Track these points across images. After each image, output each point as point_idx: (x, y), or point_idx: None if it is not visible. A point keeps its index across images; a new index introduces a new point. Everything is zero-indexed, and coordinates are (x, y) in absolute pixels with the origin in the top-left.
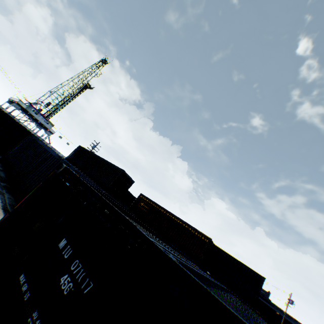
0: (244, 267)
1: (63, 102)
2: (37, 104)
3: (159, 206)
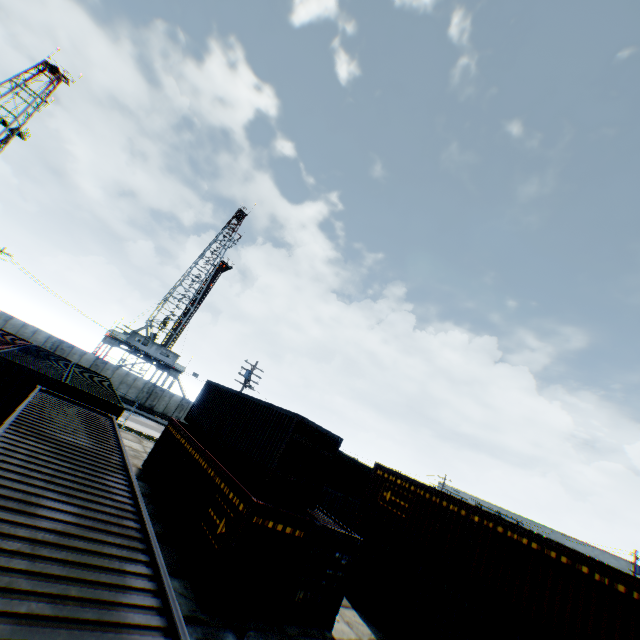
0: None
1: (188, 309)
2: (145, 327)
3: (440, 495)
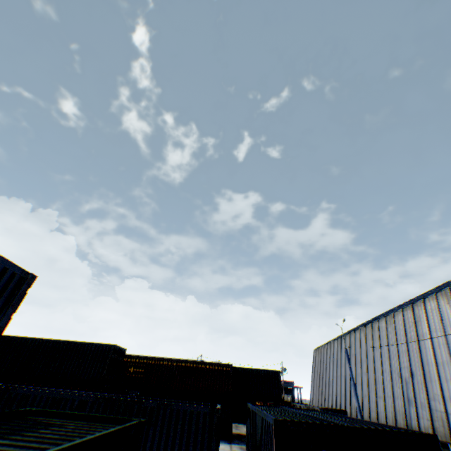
0: (263, 372)
1: None
2: None
3: (159, 359)
